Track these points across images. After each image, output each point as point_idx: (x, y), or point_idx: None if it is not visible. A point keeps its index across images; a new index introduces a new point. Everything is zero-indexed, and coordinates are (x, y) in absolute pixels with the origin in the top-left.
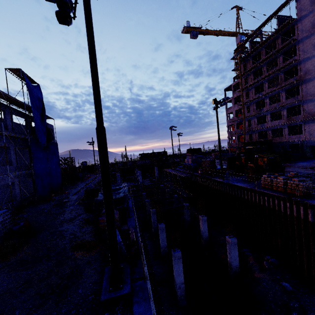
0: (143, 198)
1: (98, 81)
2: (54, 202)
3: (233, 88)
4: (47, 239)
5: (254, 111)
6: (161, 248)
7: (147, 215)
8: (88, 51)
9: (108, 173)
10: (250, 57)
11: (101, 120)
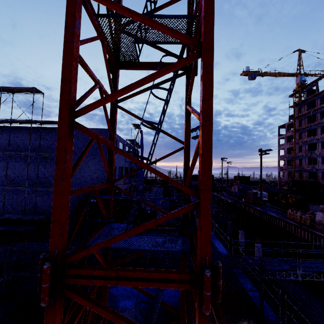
0: None
1: None
2: None
3: (287, 127)
4: None
5: (305, 152)
6: None
7: None
8: None
9: None
10: (305, 103)
11: None
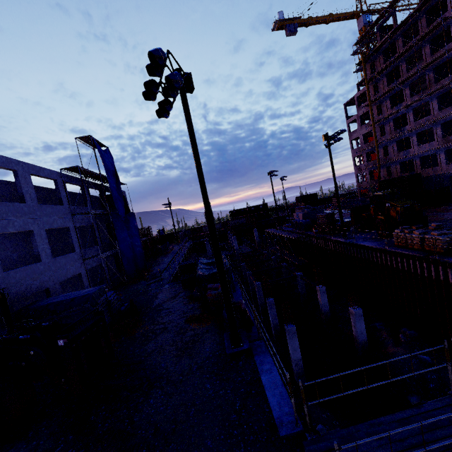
0: (243, 270)
1: (202, 171)
2: (145, 282)
3: (357, 102)
4: (158, 316)
5: (391, 133)
6: (272, 326)
7: (250, 291)
8: (191, 146)
9: (219, 251)
10: (380, 52)
11: (208, 205)
